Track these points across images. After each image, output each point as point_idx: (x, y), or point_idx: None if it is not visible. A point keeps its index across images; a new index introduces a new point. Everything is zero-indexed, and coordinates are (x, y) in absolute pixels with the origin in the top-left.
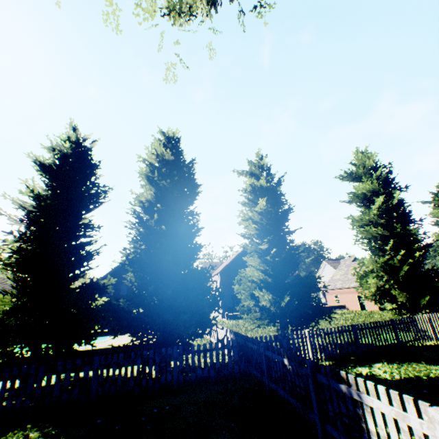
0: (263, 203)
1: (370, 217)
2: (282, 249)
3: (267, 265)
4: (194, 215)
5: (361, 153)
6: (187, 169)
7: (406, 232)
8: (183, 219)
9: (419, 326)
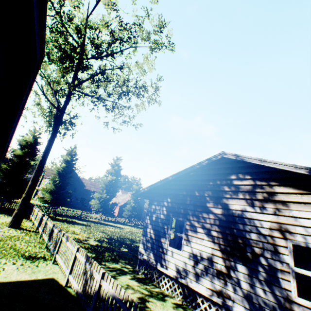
0: (65, 165)
1: (105, 181)
2: (64, 182)
3: (54, 185)
4: (35, 160)
5: (118, 158)
6: (40, 144)
7: (110, 189)
8: (28, 163)
9: (91, 215)
